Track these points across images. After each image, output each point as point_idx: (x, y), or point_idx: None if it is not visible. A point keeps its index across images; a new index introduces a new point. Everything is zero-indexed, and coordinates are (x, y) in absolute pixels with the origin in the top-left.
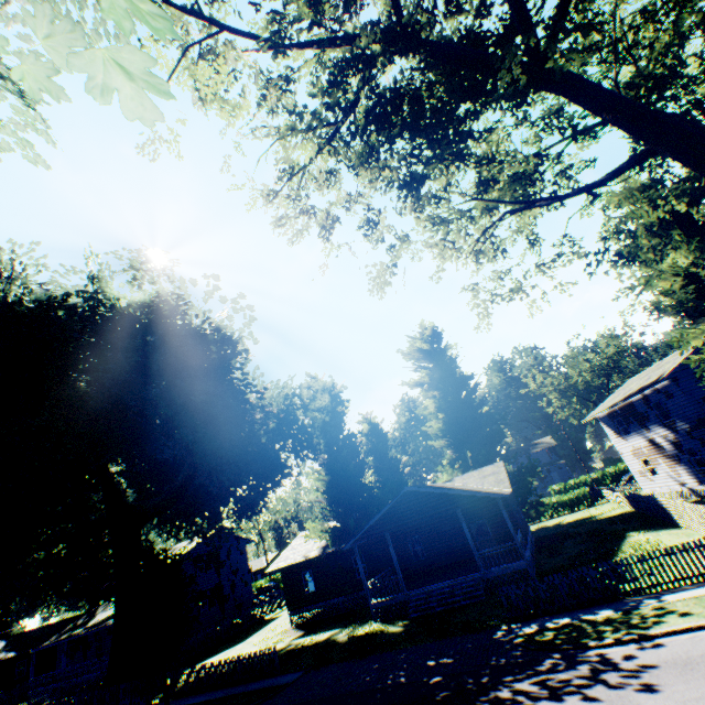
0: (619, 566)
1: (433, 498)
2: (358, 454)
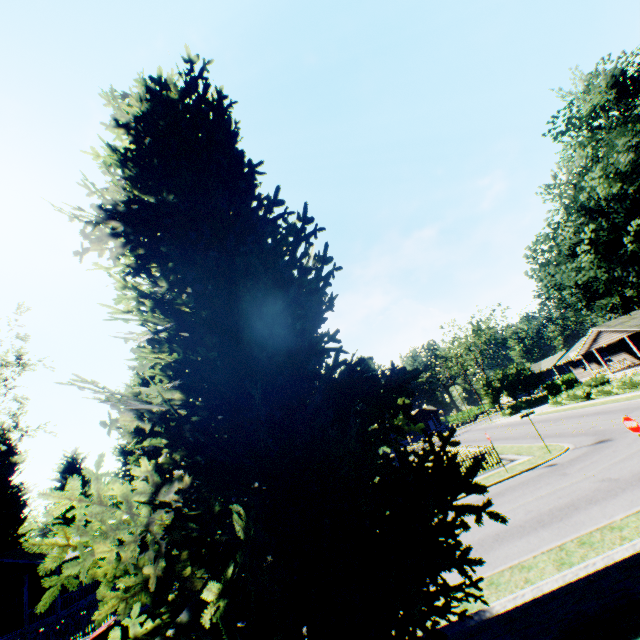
0: (39, 636)
1: (10, 565)
2: (18, 504)
